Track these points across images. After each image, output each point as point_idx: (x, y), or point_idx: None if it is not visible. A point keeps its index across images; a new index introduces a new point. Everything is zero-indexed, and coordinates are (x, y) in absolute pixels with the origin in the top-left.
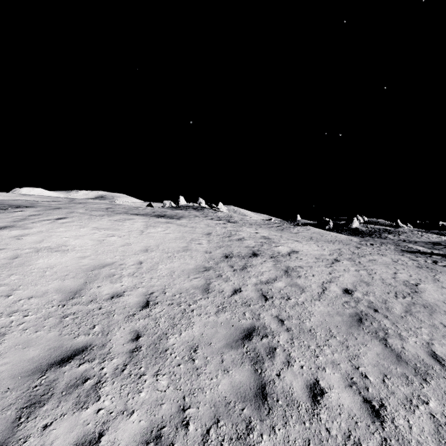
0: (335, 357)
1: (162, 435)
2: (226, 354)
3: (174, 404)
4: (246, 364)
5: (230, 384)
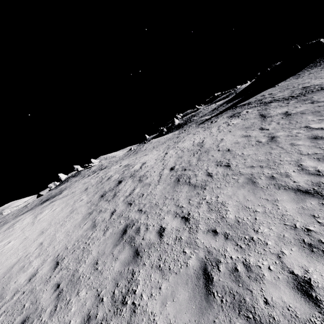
0: (168, 208)
1: (90, 315)
2: (115, 251)
3: (93, 297)
4: (126, 247)
5: (120, 263)
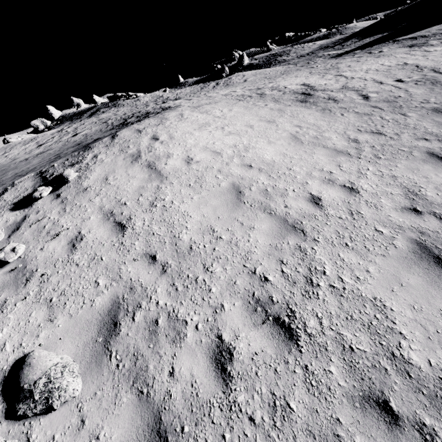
0: None
1: None
2: None
3: None
4: None
5: None
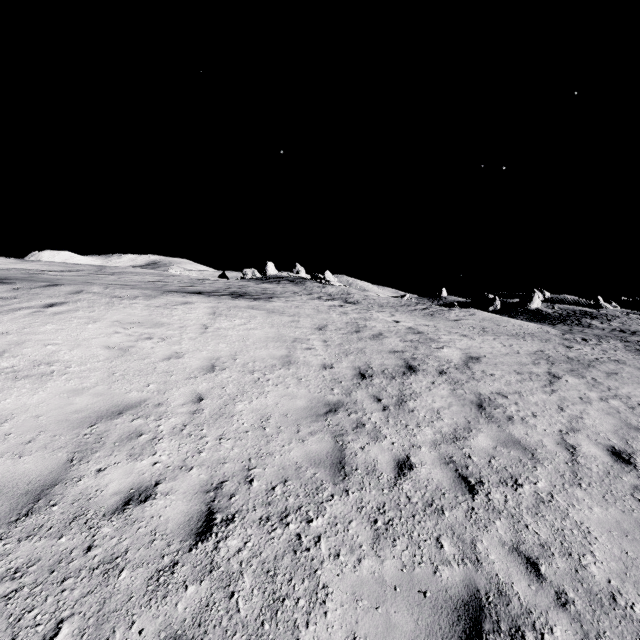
0: None
1: None
2: None
3: None
4: None
5: None
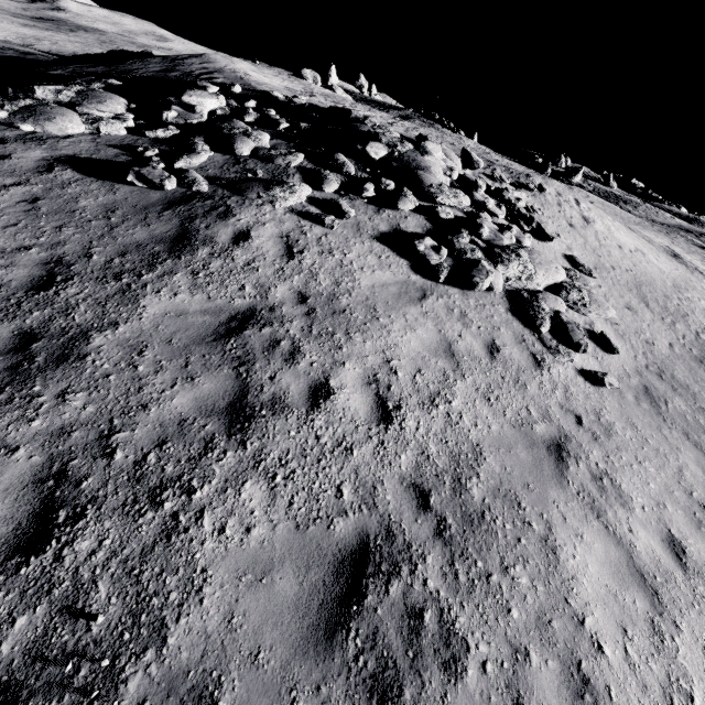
0: None
1: None
2: None
3: None
4: None
5: None
